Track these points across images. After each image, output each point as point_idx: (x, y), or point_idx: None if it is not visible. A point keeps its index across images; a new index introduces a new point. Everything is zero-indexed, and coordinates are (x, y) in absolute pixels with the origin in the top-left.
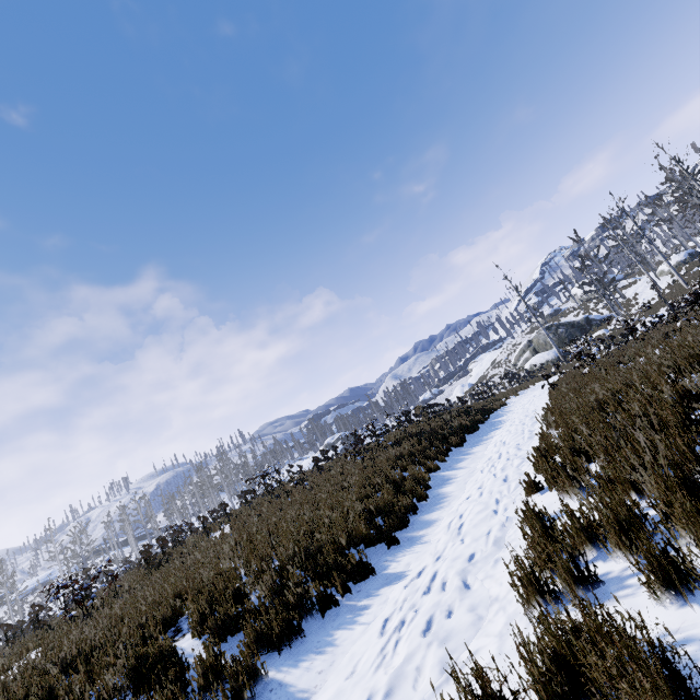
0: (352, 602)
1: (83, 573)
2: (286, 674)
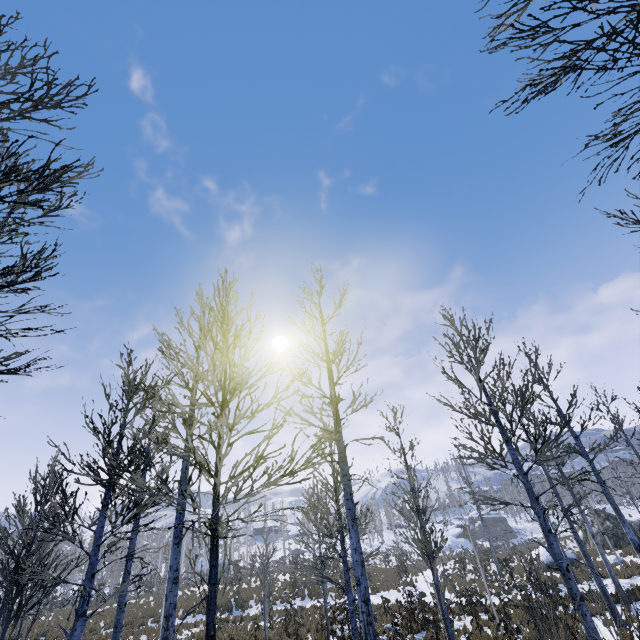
0: None
1: None
2: None
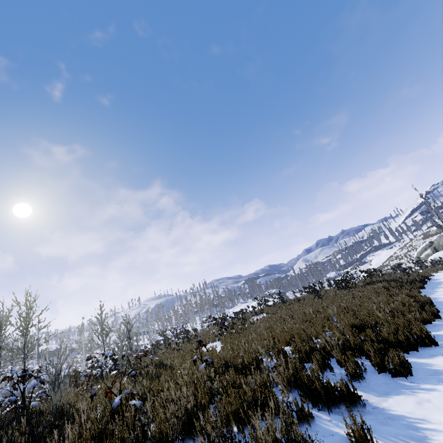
0: (439, 323)
1: (161, 333)
2: (435, 333)
